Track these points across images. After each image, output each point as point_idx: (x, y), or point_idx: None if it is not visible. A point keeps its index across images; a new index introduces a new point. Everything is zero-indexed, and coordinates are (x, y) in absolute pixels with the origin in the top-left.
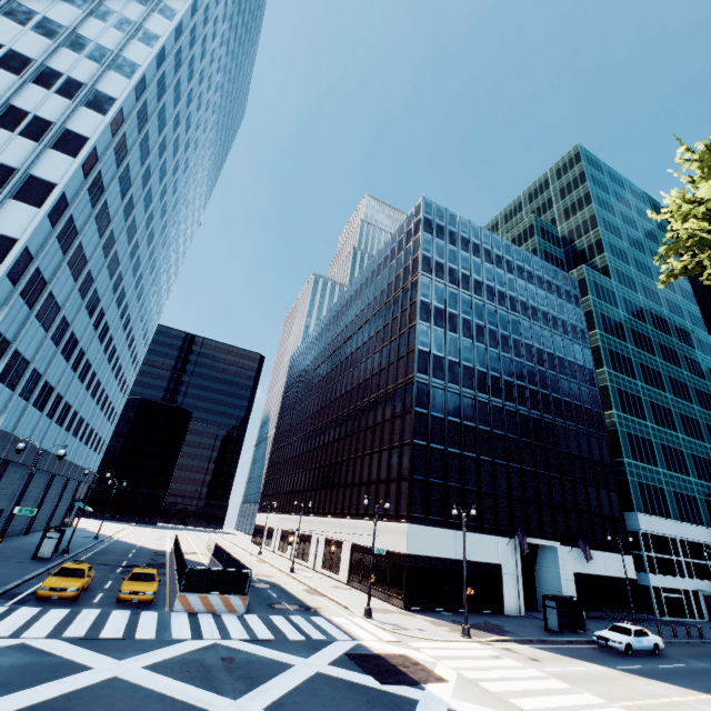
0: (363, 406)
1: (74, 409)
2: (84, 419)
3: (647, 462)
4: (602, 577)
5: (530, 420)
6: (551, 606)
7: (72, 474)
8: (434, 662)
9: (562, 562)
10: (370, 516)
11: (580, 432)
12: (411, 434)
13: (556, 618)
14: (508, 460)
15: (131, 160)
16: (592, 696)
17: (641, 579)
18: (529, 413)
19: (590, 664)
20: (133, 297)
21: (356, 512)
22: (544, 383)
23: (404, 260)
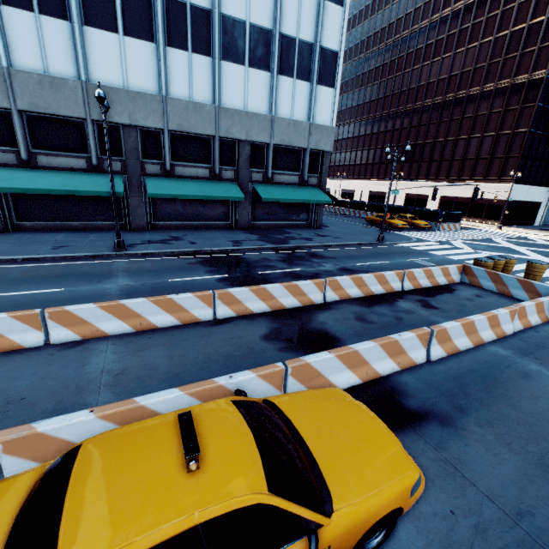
0: (458, 98)
1: None
2: None
3: None
4: None
5: None
6: None
7: None
8: None
9: None
10: (466, 180)
11: None
12: (530, 125)
13: None
14: None
15: None
16: None
17: None
18: None
19: None
20: None
21: (446, 178)
22: None
23: None
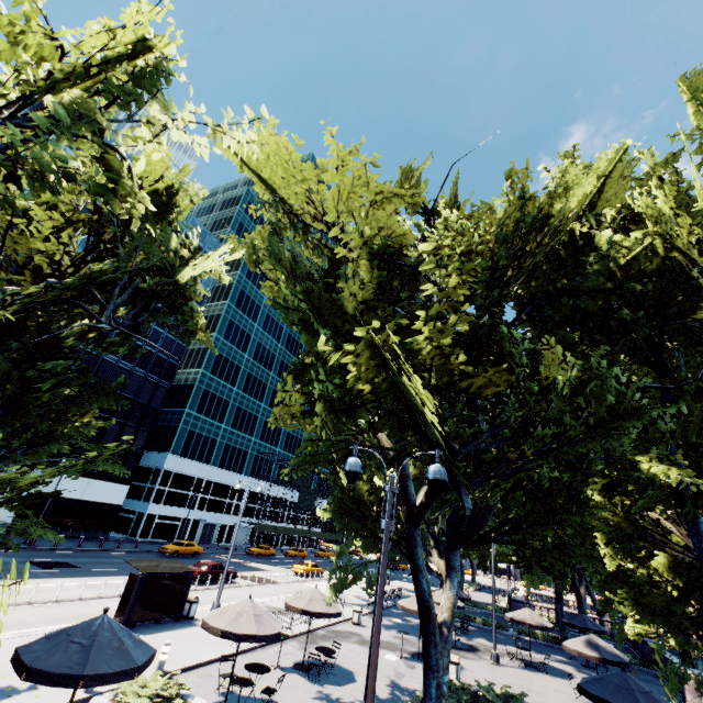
0: None
1: None
2: None
3: (212, 417)
4: (72, 500)
5: None
6: None
7: None
8: None
9: None
10: None
11: (136, 374)
12: None
13: None
14: None
15: None
16: None
17: (144, 508)
18: None
19: None
20: None
21: None
22: None
23: None
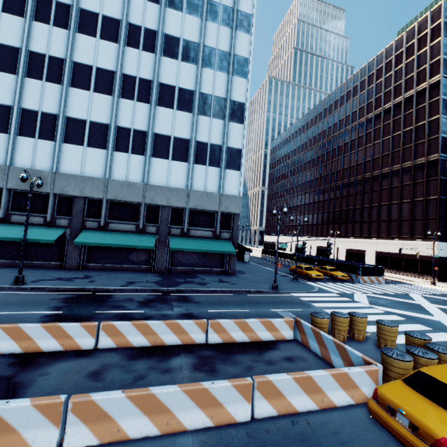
0: (374, 175)
1: None
2: None
3: None
4: None
5: None
6: None
7: None
8: None
9: None
10: (395, 238)
11: None
12: (438, 193)
13: None
14: None
15: None
16: None
17: None
18: None
19: None
20: None
21: (377, 236)
22: None
23: (417, 65)
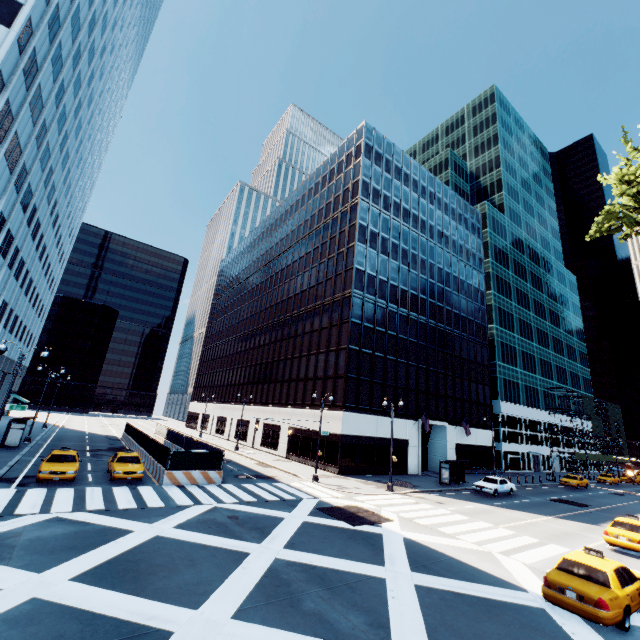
0: (300, 314)
1: (10, 306)
2: (18, 316)
3: (511, 364)
4: (473, 446)
5: (436, 331)
6: (445, 467)
7: (9, 369)
8: (378, 509)
9: (449, 437)
10: (308, 405)
11: (470, 341)
12: (348, 341)
13: (448, 475)
14: (418, 362)
15: (63, 35)
16: (484, 522)
17: (496, 446)
18: (436, 326)
19: (475, 504)
20: (62, 192)
21: (293, 403)
22: (449, 302)
23: (344, 183)
